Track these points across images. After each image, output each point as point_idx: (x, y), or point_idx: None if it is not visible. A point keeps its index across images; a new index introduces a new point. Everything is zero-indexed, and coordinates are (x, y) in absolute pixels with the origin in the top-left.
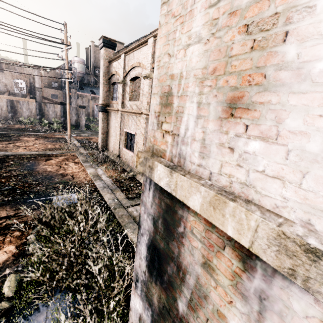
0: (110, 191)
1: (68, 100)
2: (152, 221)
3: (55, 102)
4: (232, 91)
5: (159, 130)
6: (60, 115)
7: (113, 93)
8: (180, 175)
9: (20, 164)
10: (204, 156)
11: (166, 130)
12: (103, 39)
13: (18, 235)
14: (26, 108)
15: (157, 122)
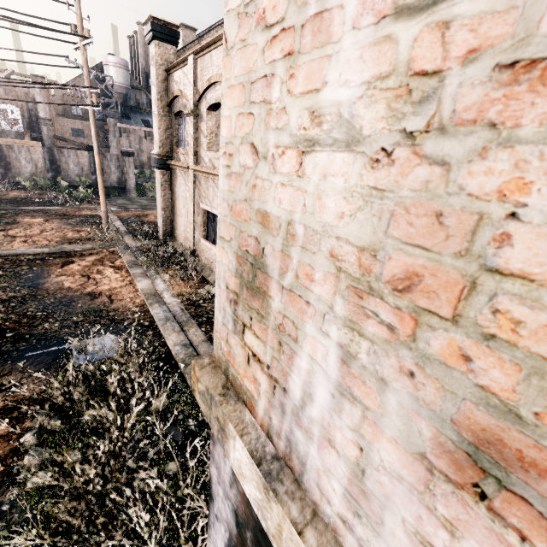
0: (178, 326)
1: (96, 147)
2: (234, 517)
3: (78, 145)
4: (492, 413)
5: (238, 339)
6: (89, 171)
7: (178, 132)
8: (289, 524)
9: (15, 276)
10: (361, 516)
11: (255, 353)
12: (151, 22)
13: (6, 432)
14: (26, 158)
15: (233, 315)
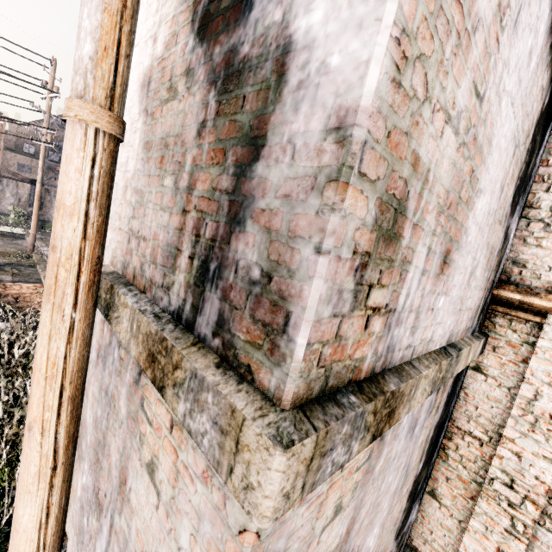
0: None
1: (40, 176)
2: None
3: (21, 178)
4: None
5: None
6: (27, 202)
7: None
8: None
9: None
10: None
11: None
12: None
13: None
14: None
15: None
